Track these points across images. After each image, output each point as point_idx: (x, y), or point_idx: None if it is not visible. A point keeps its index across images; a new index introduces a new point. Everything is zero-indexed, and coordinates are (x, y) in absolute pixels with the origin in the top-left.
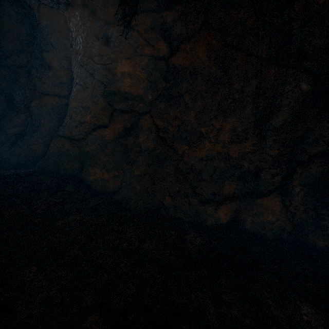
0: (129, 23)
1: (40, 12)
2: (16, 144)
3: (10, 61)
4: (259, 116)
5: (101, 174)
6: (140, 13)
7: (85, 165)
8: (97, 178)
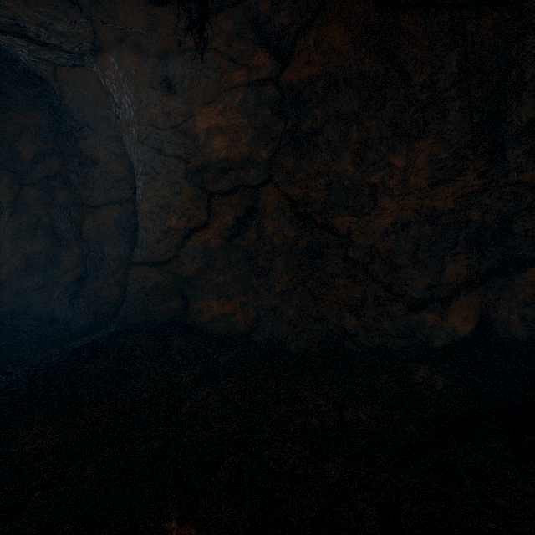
0: (202, 33)
1: (59, 81)
2: (78, 295)
3: (36, 175)
4: (479, 118)
5: (220, 307)
6: (211, 17)
7: (190, 299)
8: (216, 315)
